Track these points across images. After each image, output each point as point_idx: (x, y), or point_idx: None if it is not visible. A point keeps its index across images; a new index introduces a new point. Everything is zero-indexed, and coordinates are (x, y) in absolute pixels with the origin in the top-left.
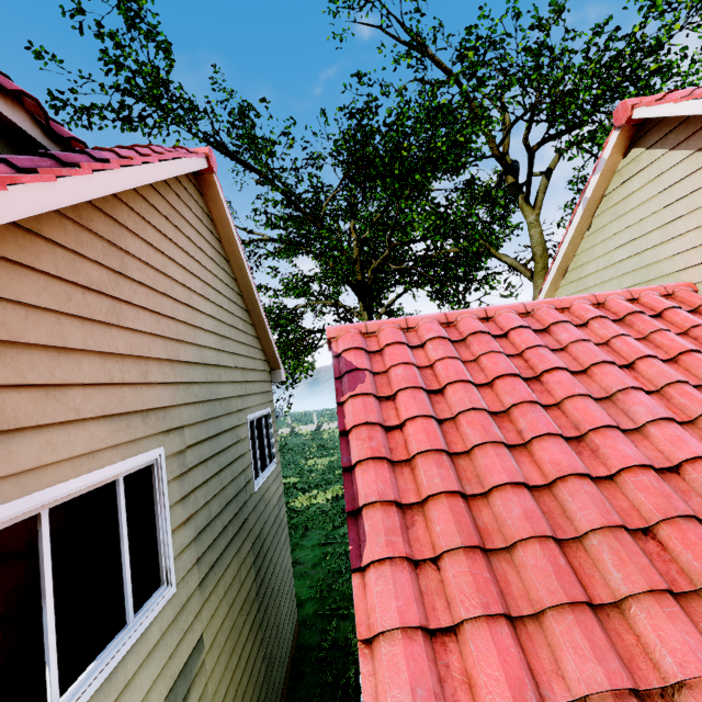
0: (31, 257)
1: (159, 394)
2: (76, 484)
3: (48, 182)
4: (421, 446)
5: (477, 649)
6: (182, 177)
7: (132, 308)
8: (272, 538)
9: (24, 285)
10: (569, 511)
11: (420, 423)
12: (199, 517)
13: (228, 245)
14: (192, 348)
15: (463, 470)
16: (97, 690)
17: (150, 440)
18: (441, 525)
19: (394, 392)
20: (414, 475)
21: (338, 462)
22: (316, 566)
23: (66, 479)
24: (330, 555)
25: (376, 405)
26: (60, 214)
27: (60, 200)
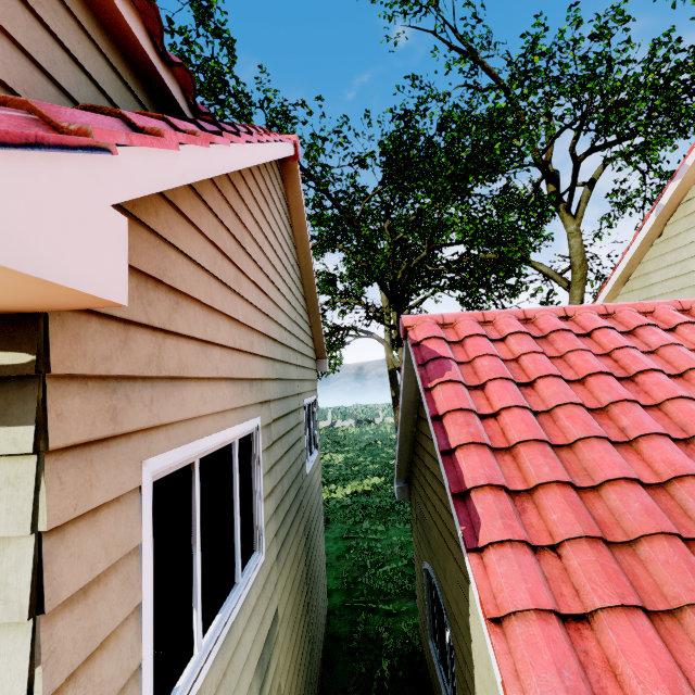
0: (197, 217)
1: (258, 366)
2: (215, 439)
3: (226, 146)
4: (523, 436)
5: (619, 638)
6: (273, 161)
7: (246, 280)
8: (315, 523)
9: (193, 243)
10: (691, 511)
11: (517, 413)
12: (277, 490)
13: (298, 232)
14: (276, 326)
15: (567, 462)
16: (222, 641)
17: (253, 408)
18: (557, 514)
19: (482, 381)
20: (517, 463)
21: (354, 459)
22: (340, 558)
23: (210, 433)
24: (354, 549)
25: (466, 393)
26: (211, 181)
27: (231, 164)
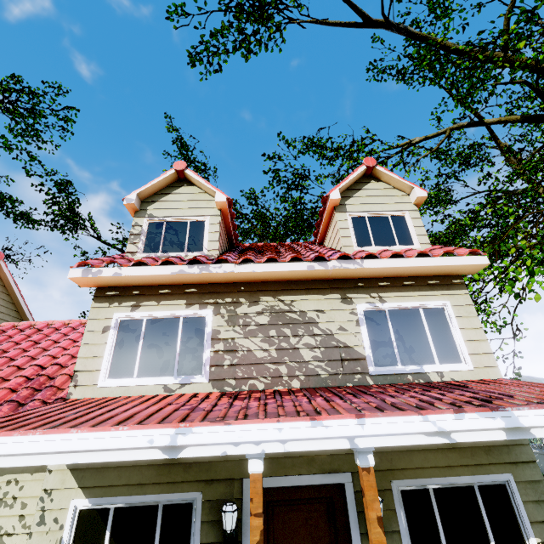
0: None
1: None
2: None
3: None
4: None
5: None
6: None
7: None
8: None
9: None
10: None
11: None
12: None
13: (9, 287)
14: None
15: None
16: None
17: None
18: None
19: None
20: None
21: None
22: None
23: None
24: None
25: None
26: None
27: None
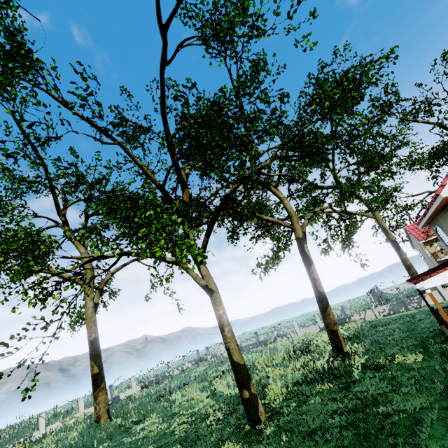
0: None
1: None
2: None
3: None
4: None
5: None
6: None
7: None
8: None
9: None
10: None
11: None
12: None
13: None
14: None
15: None
16: None
17: None
18: None
19: None
20: None
21: None
22: None
23: None
24: None
25: None
26: None
27: None
